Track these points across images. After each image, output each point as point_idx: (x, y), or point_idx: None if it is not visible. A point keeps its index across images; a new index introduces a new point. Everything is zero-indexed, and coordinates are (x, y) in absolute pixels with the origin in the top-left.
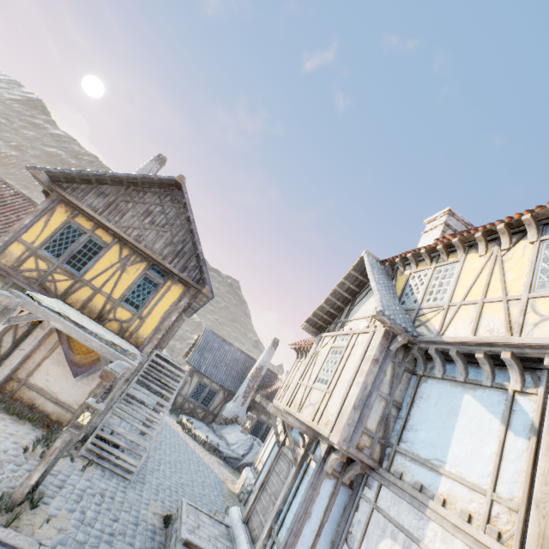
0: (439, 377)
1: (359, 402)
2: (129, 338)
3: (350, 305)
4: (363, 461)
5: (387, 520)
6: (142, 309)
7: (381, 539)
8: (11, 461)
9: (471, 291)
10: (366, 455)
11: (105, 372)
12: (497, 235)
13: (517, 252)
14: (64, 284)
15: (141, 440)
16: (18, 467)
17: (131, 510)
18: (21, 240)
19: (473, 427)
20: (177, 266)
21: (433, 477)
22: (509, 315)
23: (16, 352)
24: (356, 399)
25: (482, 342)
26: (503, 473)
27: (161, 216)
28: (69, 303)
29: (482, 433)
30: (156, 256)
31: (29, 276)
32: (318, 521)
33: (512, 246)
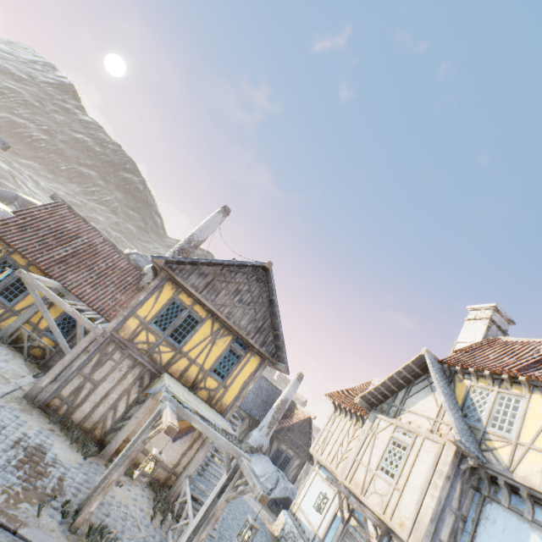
0: (505, 506)
1: (435, 515)
2: (215, 405)
3: (405, 392)
4: None
5: None
6: (227, 379)
7: None
8: (149, 534)
9: (539, 437)
10: None
11: (262, 496)
12: None
13: None
14: (167, 355)
15: None
16: (155, 540)
17: None
18: (136, 315)
19: None
20: (258, 341)
21: None
22: None
23: (132, 420)
24: (432, 512)
25: None
26: None
27: (248, 294)
28: (170, 372)
29: None
30: (242, 332)
31: (141, 348)
32: None
33: None
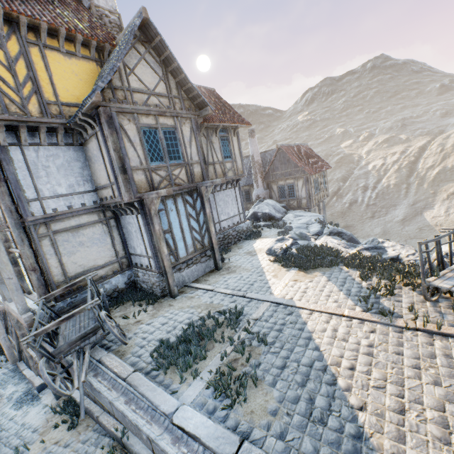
0: None
1: None
2: None
3: None
4: None
5: None
6: None
7: None
8: None
9: None
10: None
11: None
12: None
13: None
14: None
15: None
16: None
17: None
18: None
19: None
20: None
21: None
22: None
23: None
24: None
25: None
26: None
27: None
28: None
29: None
30: None
31: None
32: None
33: None
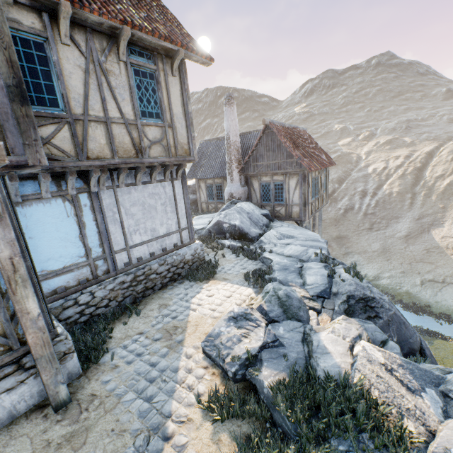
0: None
1: None
2: None
3: None
4: None
5: None
6: None
7: None
8: None
9: None
10: None
11: None
12: None
13: None
14: None
15: None
16: None
17: None
18: None
19: None
20: None
21: None
22: None
23: None
24: None
25: None
26: None
27: None
28: None
29: None
30: None
31: None
32: None
33: None
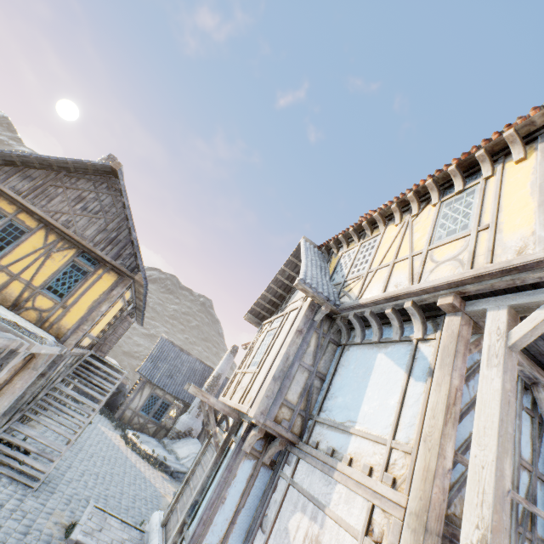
0: (359, 343)
1: (280, 373)
2: (49, 328)
3: (291, 292)
4: (281, 434)
5: (300, 493)
6: (67, 297)
7: (292, 514)
8: None
9: (386, 256)
10: (285, 428)
11: None
12: (410, 205)
13: (424, 216)
14: None
15: (57, 444)
16: None
17: (23, 519)
18: None
19: (383, 382)
20: (110, 253)
21: (344, 439)
22: (413, 268)
23: None
24: (277, 370)
25: (389, 296)
26: (402, 420)
27: (95, 203)
28: None
29: (389, 386)
30: (86, 242)
31: None
32: (234, 507)
33: (420, 212)
